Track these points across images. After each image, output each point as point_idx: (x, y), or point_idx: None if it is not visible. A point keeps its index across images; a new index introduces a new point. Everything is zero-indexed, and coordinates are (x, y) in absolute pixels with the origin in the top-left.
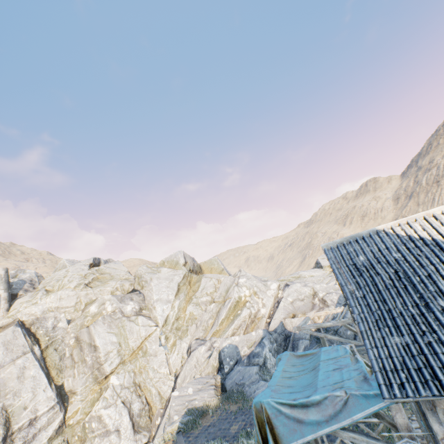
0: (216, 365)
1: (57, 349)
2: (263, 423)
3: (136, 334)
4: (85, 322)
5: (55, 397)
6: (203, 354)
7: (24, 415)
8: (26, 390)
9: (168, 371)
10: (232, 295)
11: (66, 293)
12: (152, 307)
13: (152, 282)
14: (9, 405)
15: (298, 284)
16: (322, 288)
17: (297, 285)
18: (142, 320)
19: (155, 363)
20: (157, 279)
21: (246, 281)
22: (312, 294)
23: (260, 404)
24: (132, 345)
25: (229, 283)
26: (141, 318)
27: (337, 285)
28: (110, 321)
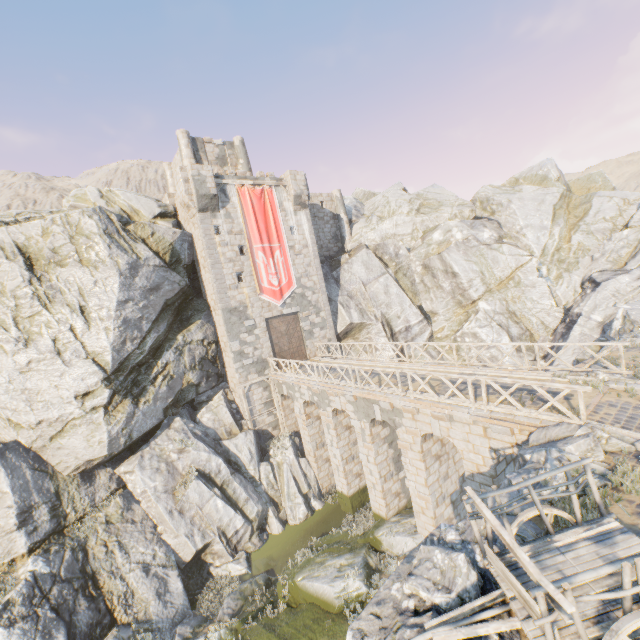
0: None
1: (405, 275)
2: None
3: (502, 263)
4: (429, 250)
5: (420, 314)
6: (628, 284)
7: (399, 323)
8: (394, 304)
9: (552, 303)
10: None
11: (401, 219)
12: (519, 235)
13: (513, 204)
14: (385, 313)
15: None
16: None
17: None
18: (508, 249)
19: (534, 295)
20: (518, 201)
21: None
22: None
23: None
24: (499, 275)
25: None
26: (507, 246)
27: None
28: (464, 249)
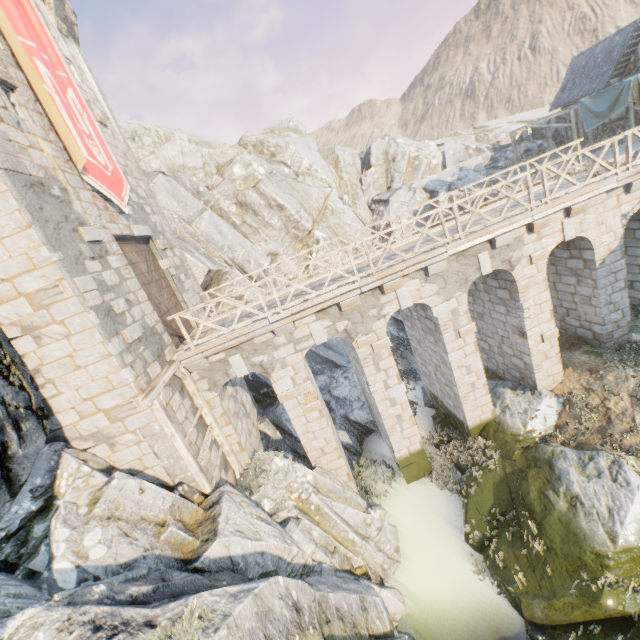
0: (426, 197)
1: (222, 216)
2: (634, 88)
3: (313, 195)
4: (237, 187)
5: (266, 255)
6: (406, 195)
7: (253, 268)
8: (236, 247)
9: (362, 225)
10: (405, 150)
11: (186, 146)
12: (312, 171)
13: (292, 145)
14: (233, 258)
15: (451, 142)
16: (470, 144)
17: (450, 143)
18: (312, 182)
19: (347, 220)
20: (294, 143)
21: (404, 141)
22: (464, 149)
23: (636, 78)
24: (316, 205)
25: (382, 147)
26: (310, 180)
27: (477, 143)
28: (276, 182)
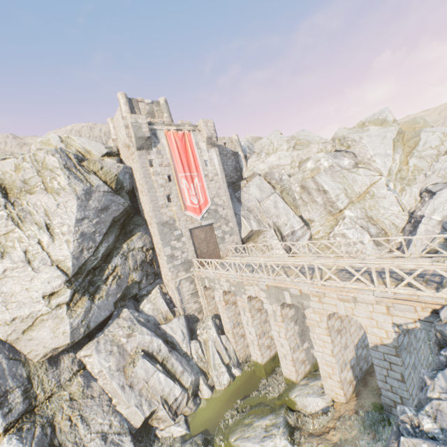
0: None
1: (288, 194)
2: None
3: (359, 182)
4: (305, 175)
5: (301, 222)
6: None
7: (287, 229)
8: (282, 215)
9: (400, 209)
10: None
11: (282, 154)
12: (370, 161)
13: (363, 139)
14: (275, 222)
15: None
16: None
17: None
18: (363, 172)
19: (385, 204)
20: (367, 137)
21: None
22: None
23: None
24: (358, 190)
25: None
26: (362, 170)
27: None
28: (331, 173)
